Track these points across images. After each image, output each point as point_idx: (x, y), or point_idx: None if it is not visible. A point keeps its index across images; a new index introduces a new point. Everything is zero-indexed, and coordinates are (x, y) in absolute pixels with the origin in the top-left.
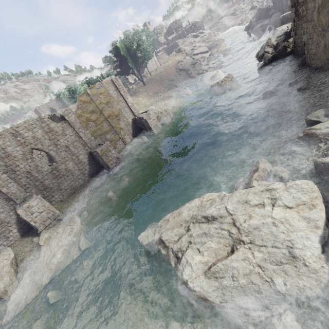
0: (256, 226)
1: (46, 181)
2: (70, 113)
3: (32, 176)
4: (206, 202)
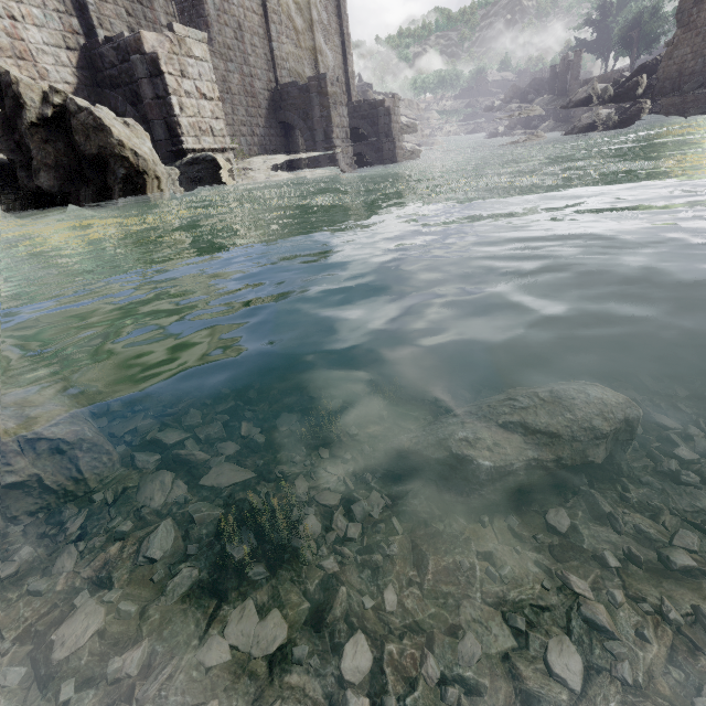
0: None
1: None
2: None
3: (150, 7)
4: None
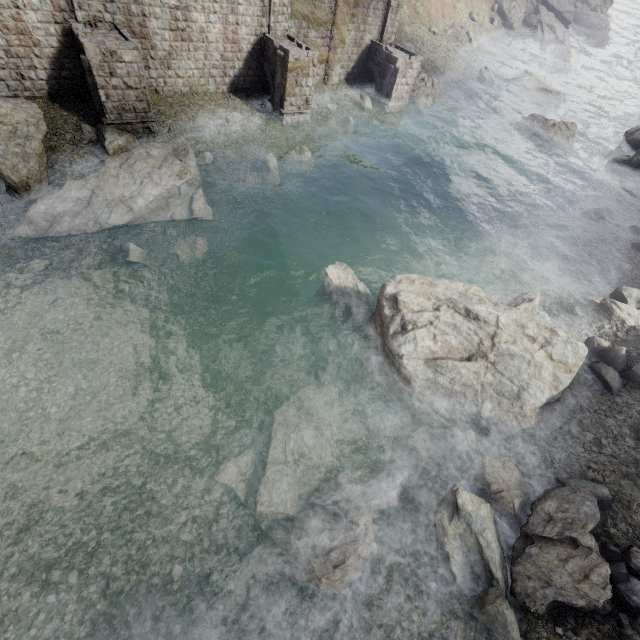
0: (513, 354)
1: (152, 20)
2: None
3: None
4: (473, 296)
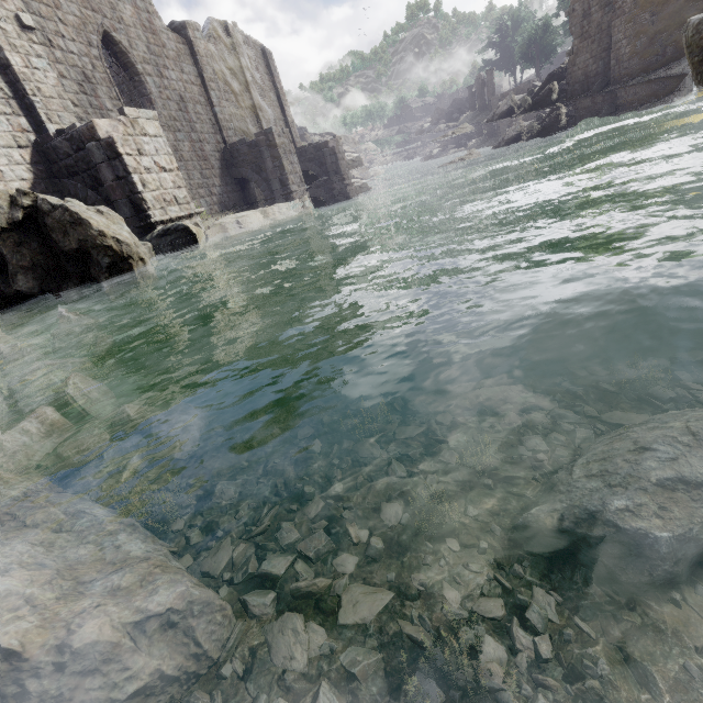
0: None
1: None
2: (198, 33)
3: (94, 95)
4: None
